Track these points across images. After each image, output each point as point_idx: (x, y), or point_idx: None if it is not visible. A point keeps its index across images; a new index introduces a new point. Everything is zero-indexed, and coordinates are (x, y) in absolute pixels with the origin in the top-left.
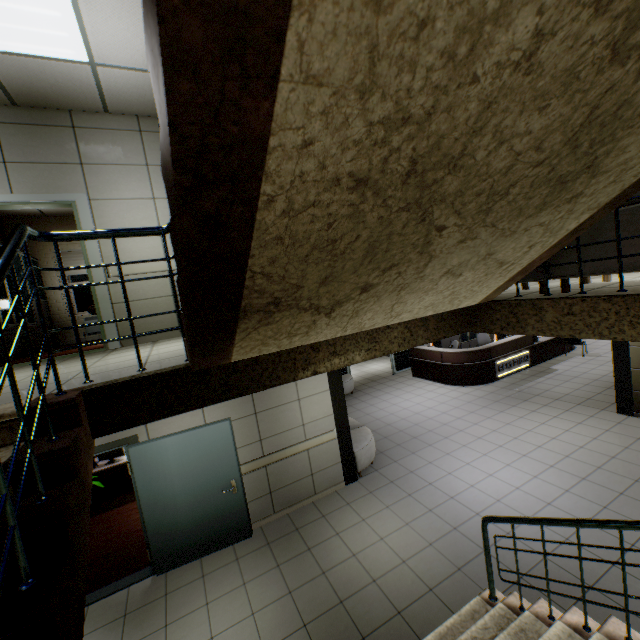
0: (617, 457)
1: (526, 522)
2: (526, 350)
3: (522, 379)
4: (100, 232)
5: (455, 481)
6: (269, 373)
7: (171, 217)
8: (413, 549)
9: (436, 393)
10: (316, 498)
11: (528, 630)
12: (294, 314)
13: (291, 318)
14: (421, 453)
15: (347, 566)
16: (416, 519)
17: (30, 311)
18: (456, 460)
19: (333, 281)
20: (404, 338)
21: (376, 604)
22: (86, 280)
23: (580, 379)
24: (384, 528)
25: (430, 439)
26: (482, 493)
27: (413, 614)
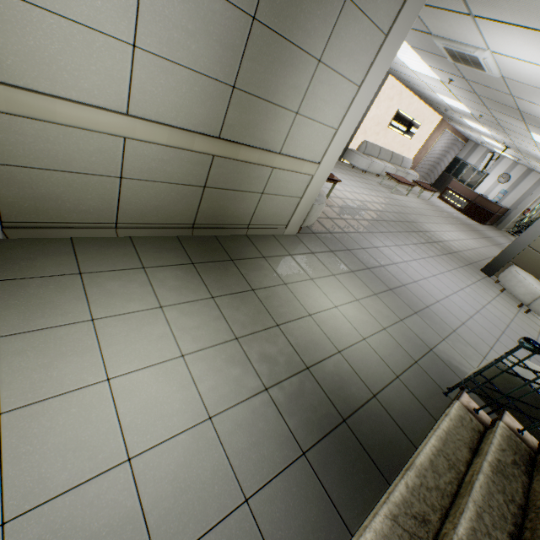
0: None
1: None
2: None
3: None
4: None
5: None
6: None
7: None
8: None
9: None
10: None
11: None
12: None
13: None
14: None
15: None
16: None
17: None
18: None
19: None
20: None
21: None
22: None
23: None
24: None
25: None
26: None
27: None
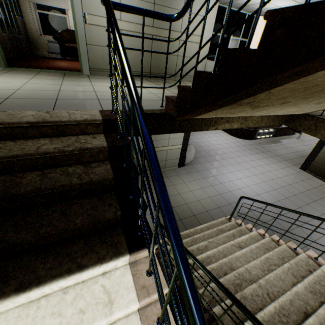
0: (291, 185)
1: (261, 203)
2: (274, 129)
3: (265, 142)
4: (138, 10)
5: (224, 177)
6: (198, 124)
7: (259, 50)
8: (202, 197)
9: (224, 138)
10: (165, 169)
11: (242, 231)
12: (245, 107)
13: (241, 108)
14: (212, 163)
15: (176, 197)
16: (205, 187)
17: (17, 26)
18: (226, 170)
19: (282, 99)
20: (257, 121)
21: (186, 211)
22: (46, 10)
23: (291, 149)
24: (192, 187)
25: (217, 158)
26: (234, 185)
27: (199, 217)
